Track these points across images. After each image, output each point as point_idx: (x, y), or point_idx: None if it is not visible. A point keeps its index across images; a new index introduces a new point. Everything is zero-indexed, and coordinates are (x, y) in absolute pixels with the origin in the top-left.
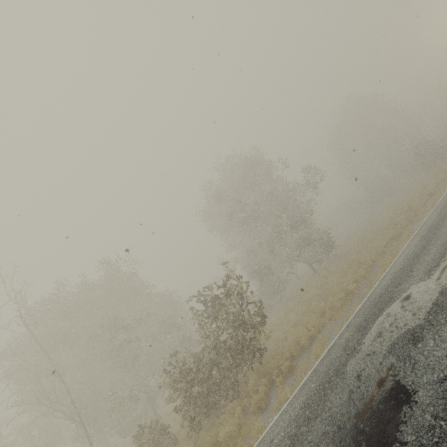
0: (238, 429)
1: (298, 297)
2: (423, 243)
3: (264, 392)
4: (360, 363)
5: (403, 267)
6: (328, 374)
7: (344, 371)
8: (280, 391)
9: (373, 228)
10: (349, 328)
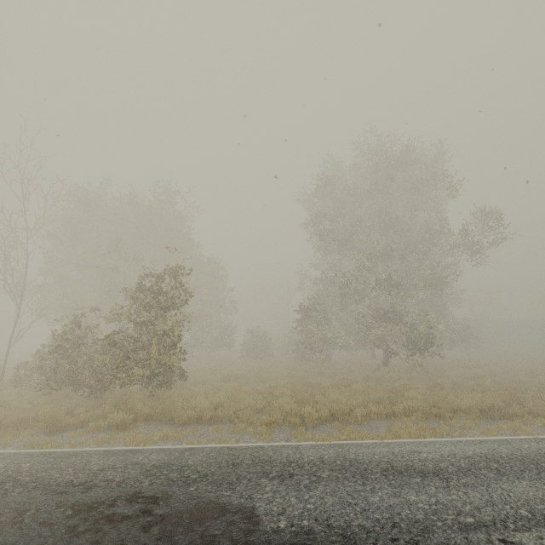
0: (17, 424)
1: (317, 372)
2: (457, 465)
3: (82, 419)
4: (4, 510)
5: (358, 463)
6: (37, 473)
7: (6, 494)
8: (74, 434)
9: (518, 378)
10: (176, 454)
